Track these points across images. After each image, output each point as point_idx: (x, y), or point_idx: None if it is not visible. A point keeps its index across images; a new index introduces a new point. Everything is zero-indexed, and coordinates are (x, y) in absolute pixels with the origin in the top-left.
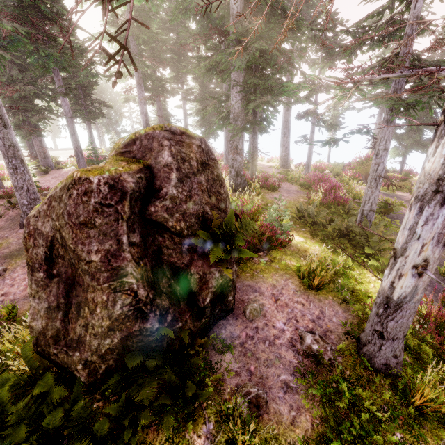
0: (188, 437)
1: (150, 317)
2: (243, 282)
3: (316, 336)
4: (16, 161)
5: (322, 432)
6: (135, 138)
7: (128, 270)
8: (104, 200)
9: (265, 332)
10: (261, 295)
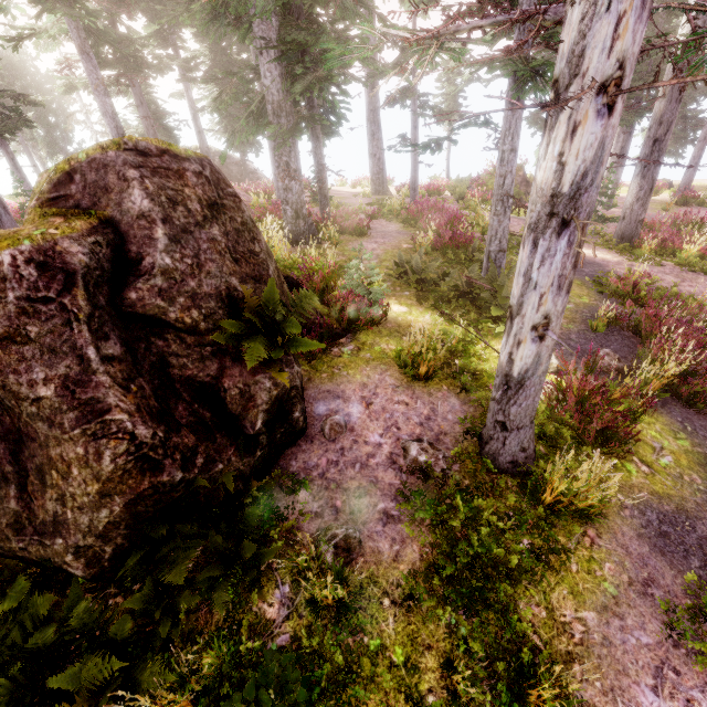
0: (256, 609)
1: (166, 465)
2: (318, 388)
3: (424, 444)
4: None
5: (433, 561)
6: (71, 170)
7: (111, 402)
8: (34, 292)
9: (354, 453)
10: (345, 402)
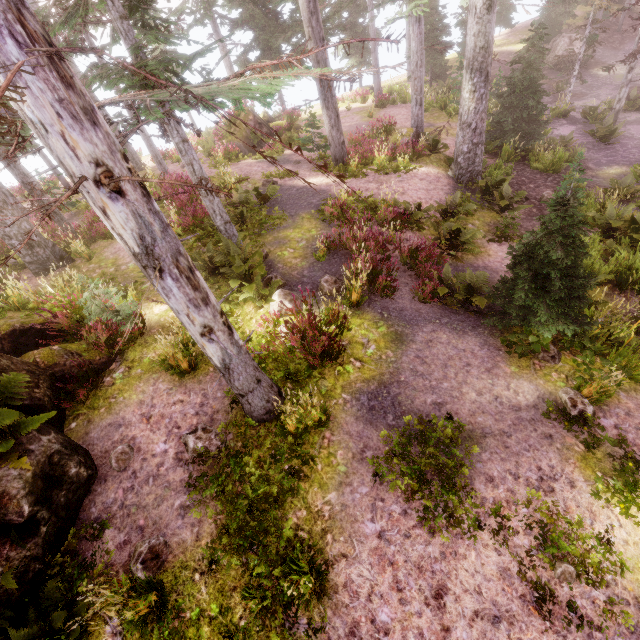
0: None
1: None
2: (99, 426)
3: (198, 433)
4: None
5: (224, 524)
6: None
7: None
8: None
9: (145, 470)
10: (127, 427)
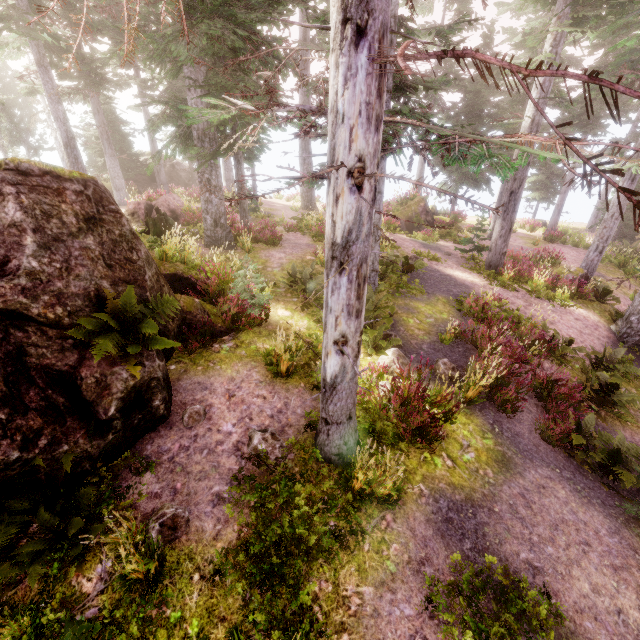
0: (75, 582)
1: (3, 445)
2: (190, 379)
3: (266, 434)
4: None
5: (247, 540)
6: None
7: None
8: None
9: (206, 439)
10: (211, 393)
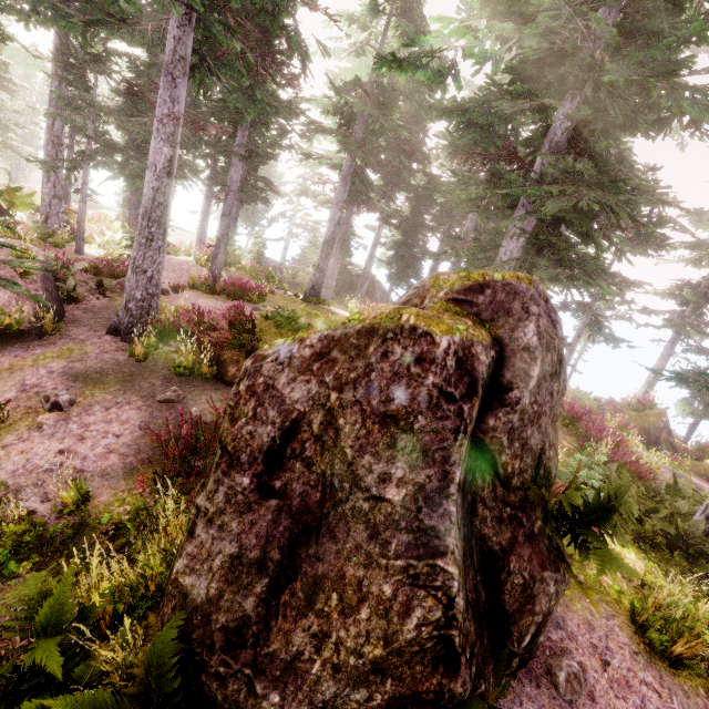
0: None
1: (460, 664)
2: None
3: None
4: (157, 229)
5: None
6: (485, 283)
7: (450, 544)
8: (445, 384)
9: None
10: (571, 640)
